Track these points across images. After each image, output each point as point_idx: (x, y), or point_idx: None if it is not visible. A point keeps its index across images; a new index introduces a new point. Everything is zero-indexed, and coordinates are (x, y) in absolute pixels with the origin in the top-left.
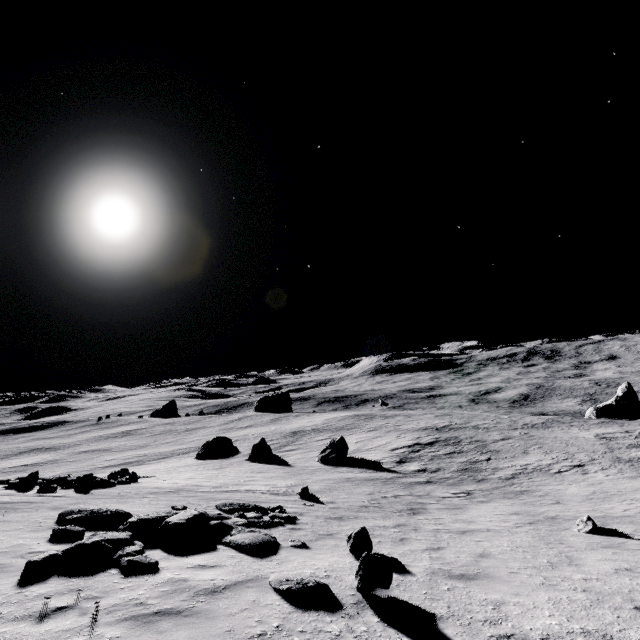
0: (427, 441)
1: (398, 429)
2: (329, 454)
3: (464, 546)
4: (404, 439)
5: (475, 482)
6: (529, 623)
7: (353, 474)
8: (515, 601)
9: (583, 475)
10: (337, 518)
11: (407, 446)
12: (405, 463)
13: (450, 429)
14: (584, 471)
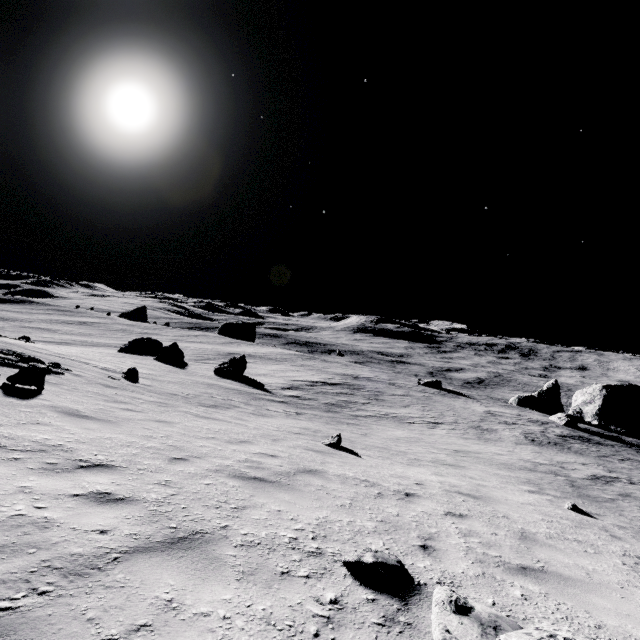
0: (334, 382)
1: (322, 370)
2: (225, 367)
3: (169, 417)
4: (316, 377)
5: (323, 411)
6: (18, 431)
7: (225, 384)
8: (67, 428)
9: (428, 428)
10: (111, 386)
11: (311, 381)
12: (289, 390)
13: (367, 380)
14: (434, 427)
